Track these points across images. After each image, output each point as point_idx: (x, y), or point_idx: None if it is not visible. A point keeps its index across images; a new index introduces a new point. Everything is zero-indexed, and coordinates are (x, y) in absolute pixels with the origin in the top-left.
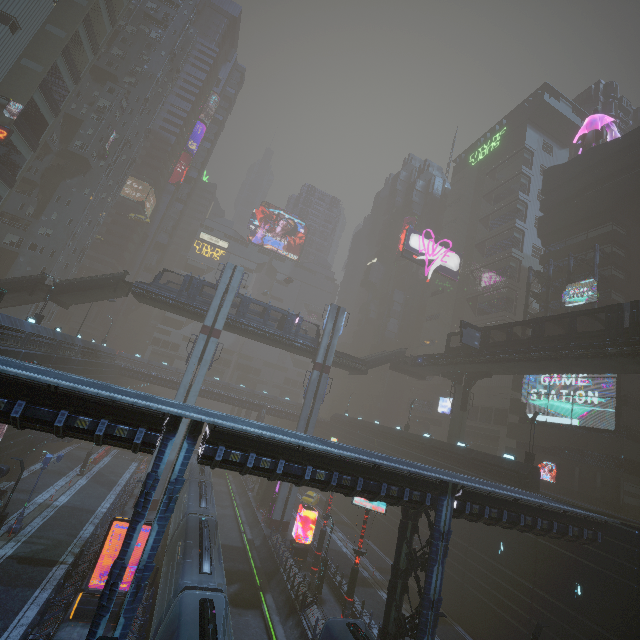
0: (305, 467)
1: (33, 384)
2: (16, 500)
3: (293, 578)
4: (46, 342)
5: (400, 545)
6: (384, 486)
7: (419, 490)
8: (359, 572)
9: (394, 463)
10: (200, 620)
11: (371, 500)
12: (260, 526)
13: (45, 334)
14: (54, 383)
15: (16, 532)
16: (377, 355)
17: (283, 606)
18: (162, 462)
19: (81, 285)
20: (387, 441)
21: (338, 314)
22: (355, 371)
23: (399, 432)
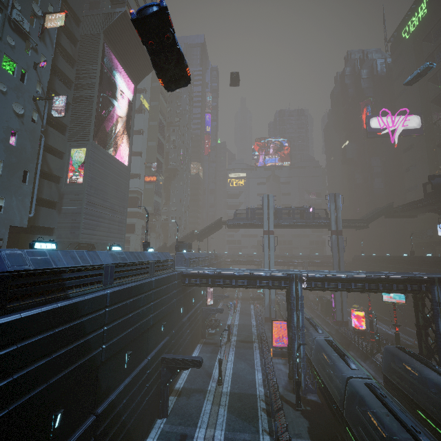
0: (350, 284)
1: (246, 274)
2: (221, 324)
3: (361, 343)
4: (207, 259)
5: (417, 314)
6: (394, 285)
7: (417, 284)
8: (403, 342)
9: (397, 274)
10: (328, 343)
11: (389, 293)
12: (331, 325)
13: (207, 256)
14: (253, 272)
15: (232, 333)
16: (371, 213)
17: (360, 356)
18: (293, 291)
19: (206, 230)
20: (399, 265)
21: (335, 198)
22: (359, 227)
23: (406, 257)
